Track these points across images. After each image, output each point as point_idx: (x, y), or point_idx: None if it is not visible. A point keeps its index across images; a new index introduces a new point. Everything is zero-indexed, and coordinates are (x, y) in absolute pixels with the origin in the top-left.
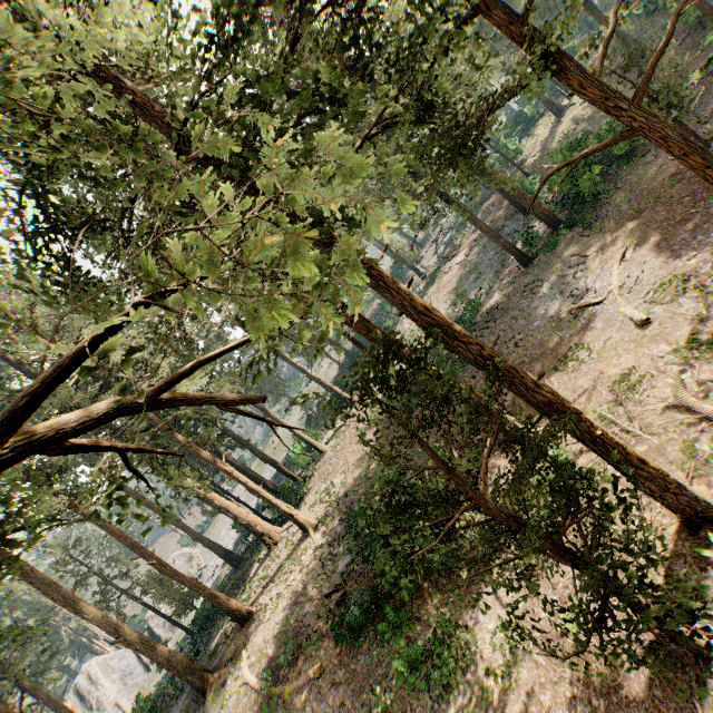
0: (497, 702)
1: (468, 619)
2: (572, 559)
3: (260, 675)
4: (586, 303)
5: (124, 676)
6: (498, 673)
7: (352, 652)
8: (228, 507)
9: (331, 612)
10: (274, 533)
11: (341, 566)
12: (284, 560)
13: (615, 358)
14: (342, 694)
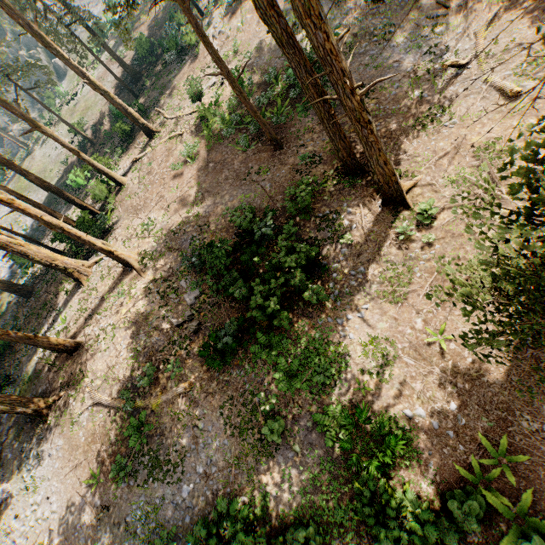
0: (374, 391)
1: (339, 337)
2: None
3: (114, 395)
4: (455, 63)
5: None
6: (372, 372)
7: (223, 369)
8: (10, 243)
9: (187, 338)
10: (82, 267)
11: (189, 299)
12: (106, 294)
13: (479, 126)
14: (220, 400)
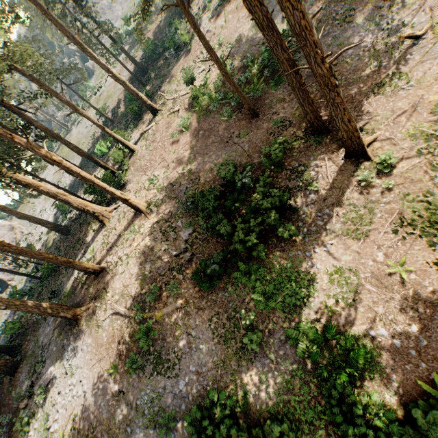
0: (339, 313)
1: (307, 267)
2: None
3: (128, 307)
4: (412, 34)
5: None
6: (337, 297)
7: (211, 290)
8: (58, 193)
9: (183, 266)
10: (105, 212)
11: (184, 236)
12: (122, 232)
13: (435, 86)
14: (208, 315)
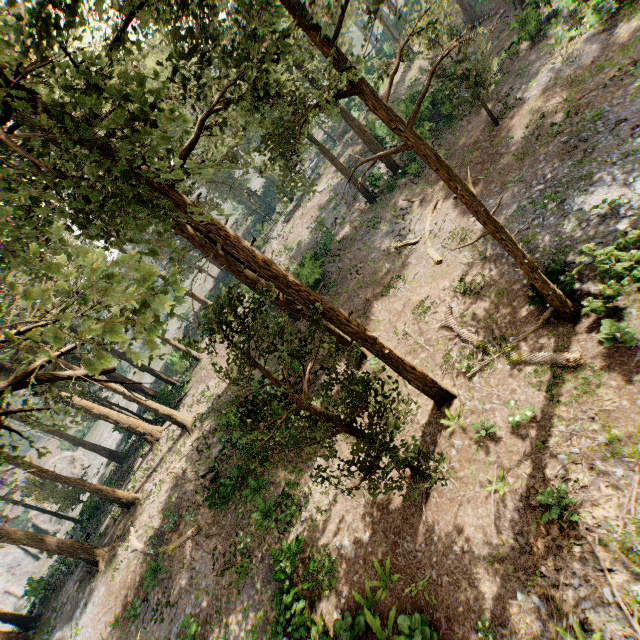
0: (320, 526)
1: (307, 478)
2: (358, 436)
3: (147, 543)
4: (407, 243)
5: (12, 569)
6: (323, 509)
7: (223, 513)
8: (108, 414)
9: (206, 487)
10: (155, 432)
11: (215, 453)
12: (166, 453)
13: (419, 288)
14: (215, 543)
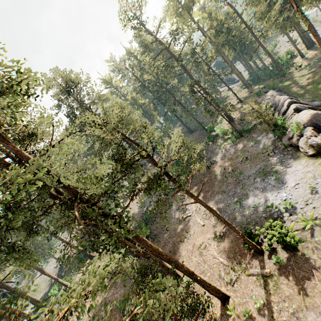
0: None
1: None
2: None
3: None
4: (187, 215)
5: None
6: None
7: None
8: None
9: None
10: None
11: None
12: None
13: (197, 238)
14: None
